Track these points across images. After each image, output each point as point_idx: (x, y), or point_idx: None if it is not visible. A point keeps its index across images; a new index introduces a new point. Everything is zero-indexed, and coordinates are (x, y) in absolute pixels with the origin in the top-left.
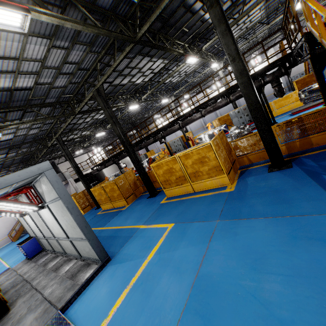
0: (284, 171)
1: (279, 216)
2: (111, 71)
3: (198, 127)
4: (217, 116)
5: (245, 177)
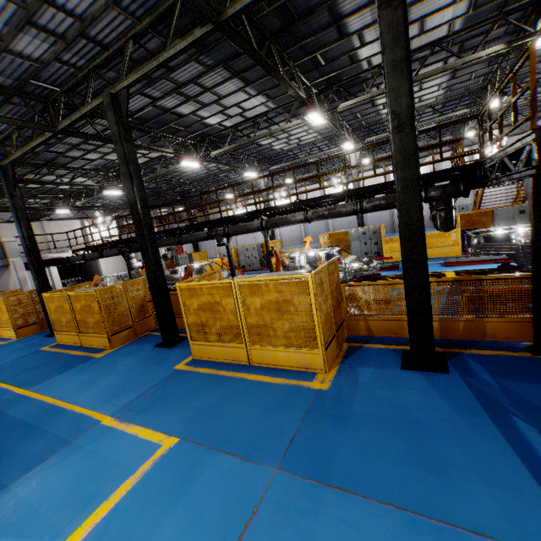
0: (433, 378)
1: (422, 513)
2: (153, 66)
3: (294, 236)
4: (328, 229)
5: (355, 363)
